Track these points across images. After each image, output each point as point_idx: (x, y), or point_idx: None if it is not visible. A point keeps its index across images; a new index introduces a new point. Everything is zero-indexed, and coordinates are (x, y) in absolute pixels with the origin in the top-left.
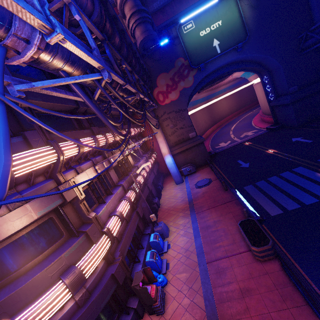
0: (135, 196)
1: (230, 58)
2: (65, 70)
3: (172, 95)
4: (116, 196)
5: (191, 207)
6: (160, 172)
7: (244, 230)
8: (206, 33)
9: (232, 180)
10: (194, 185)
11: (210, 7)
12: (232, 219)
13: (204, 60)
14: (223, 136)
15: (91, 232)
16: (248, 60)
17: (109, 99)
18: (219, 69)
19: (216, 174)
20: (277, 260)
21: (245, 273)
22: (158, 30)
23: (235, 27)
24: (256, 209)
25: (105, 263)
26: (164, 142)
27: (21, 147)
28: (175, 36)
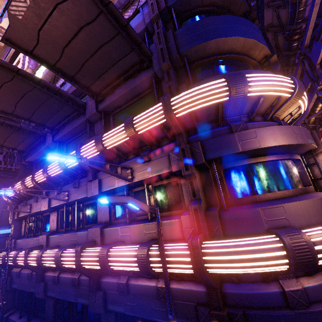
0: None
1: None
2: None
3: None
4: None
5: None
6: None
7: None
8: None
9: None
10: None
11: None
12: None
13: None
14: None
15: None
16: None
17: None
18: None
19: None
20: None
21: None
22: None
23: None
24: None
25: None
26: None
27: None
28: None
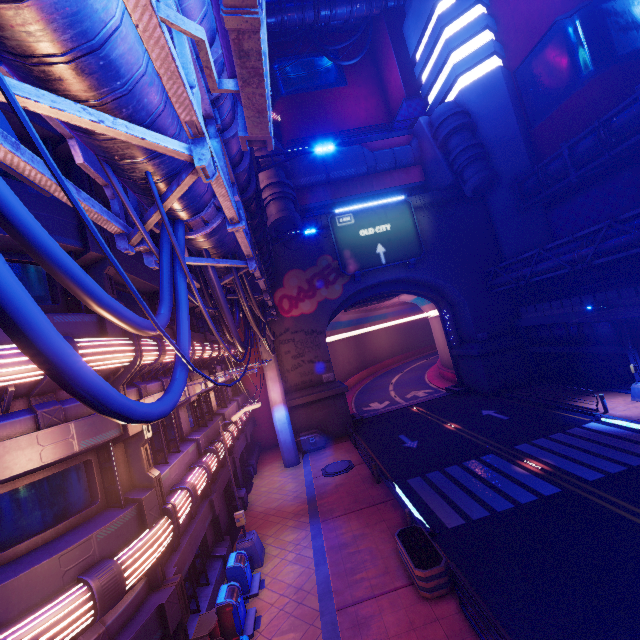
0: (216, 466)
1: (399, 274)
2: (209, 250)
3: (305, 305)
4: (186, 458)
5: (313, 509)
6: (254, 439)
7: (405, 545)
8: (369, 234)
9: (389, 466)
10: (321, 470)
11: (378, 206)
12: (385, 532)
13: (361, 267)
14: (377, 391)
15: (148, 504)
16: (422, 282)
17: (241, 293)
18: (381, 284)
19: (362, 455)
20: (453, 597)
21: (402, 622)
22: (300, 211)
23: (408, 238)
24: (425, 516)
25: (146, 583)
26: (277, 381)
27: (92, 330)
28: (325, 226)
